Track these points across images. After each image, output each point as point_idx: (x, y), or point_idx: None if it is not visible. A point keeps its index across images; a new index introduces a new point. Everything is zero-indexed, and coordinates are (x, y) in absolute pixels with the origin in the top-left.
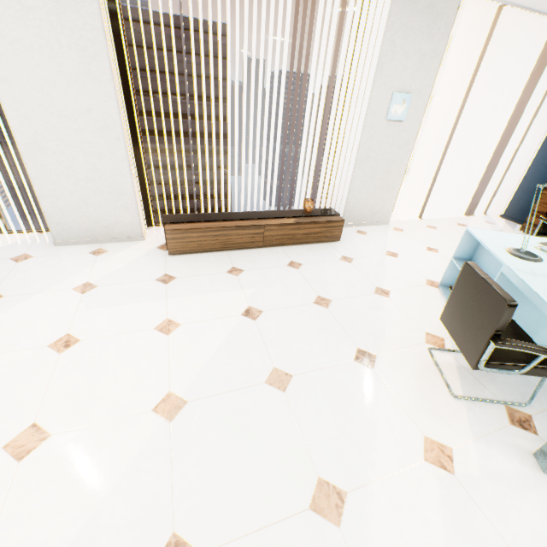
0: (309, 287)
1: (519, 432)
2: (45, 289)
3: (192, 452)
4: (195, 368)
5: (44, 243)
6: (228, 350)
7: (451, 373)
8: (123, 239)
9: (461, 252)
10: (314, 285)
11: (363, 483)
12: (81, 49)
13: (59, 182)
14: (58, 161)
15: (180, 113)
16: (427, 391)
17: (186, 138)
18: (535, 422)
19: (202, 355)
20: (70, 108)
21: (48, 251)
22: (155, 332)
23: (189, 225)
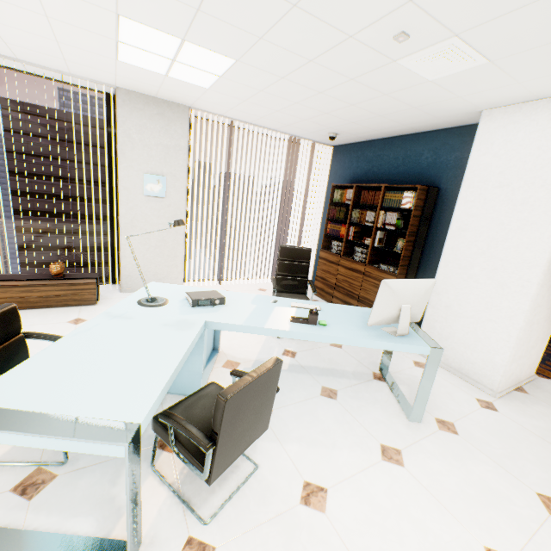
0: None
1: (7, 500)
2: None
3: None
4: None
5: None
6: None
7: None
8: None
9: None
10: None
11: None
12: None
13: None
14: None
15: None
16: None
17: None
18: (51, 484)
19: None
20: None
21: None
22: None
23: None
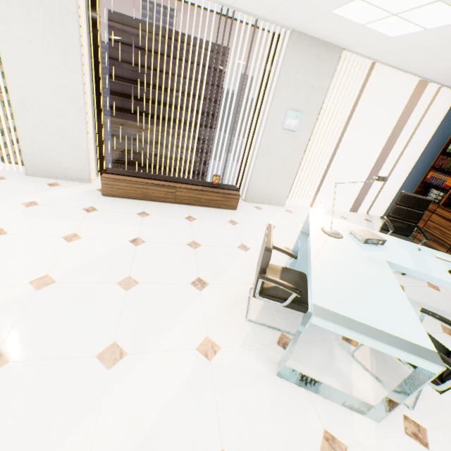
0: (191, 234)
1: (278, 349)
2: (3, 199)
3: (40, 310)
4: (74, 265)
5: (19, 172)
6: (104, 259)
7: (257, 305)
8: (75, 180)
9: (306, 228)
10: (196, 233)
11: (143, 351)
12: (63, 49)
13: (35, 132)
14: (37, 118)
15: (179, 106)
16: (230, 312)
17: (180, 125)
18: (296, 347)
19: (84, 259)
20: (50, 85)
21: (19, 178)
22: (61, 239)
23: (120, 176)
